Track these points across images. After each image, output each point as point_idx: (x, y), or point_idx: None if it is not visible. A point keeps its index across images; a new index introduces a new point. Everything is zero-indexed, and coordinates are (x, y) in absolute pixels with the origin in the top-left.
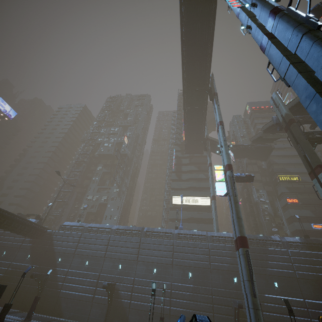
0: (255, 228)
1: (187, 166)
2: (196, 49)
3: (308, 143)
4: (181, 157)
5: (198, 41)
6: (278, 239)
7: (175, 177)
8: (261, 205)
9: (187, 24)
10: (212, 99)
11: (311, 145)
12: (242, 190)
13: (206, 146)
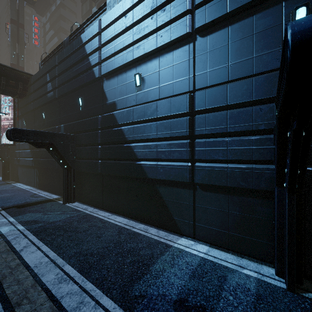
0: None
1: (48, 33)
2: None
3: None
4: (46, 23)
5: None
6: None
7: (43, 55)
8: None
9: None
10: None
11: None
12: None
13: None
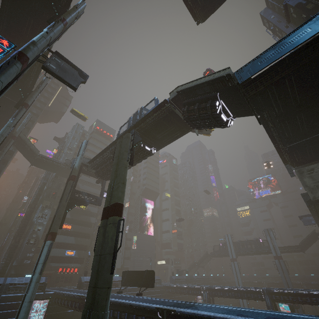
0: (11, 251)
1: None
2: (21, 39)
3: (64, 206)
4: None
5: (27, 35)
6: (1, 282)
7: None
8: (36, 226)
9: (13, 2)
10: (18, 107)
11: (65, 209)
12: (32, 202)
13: (5, 144)
